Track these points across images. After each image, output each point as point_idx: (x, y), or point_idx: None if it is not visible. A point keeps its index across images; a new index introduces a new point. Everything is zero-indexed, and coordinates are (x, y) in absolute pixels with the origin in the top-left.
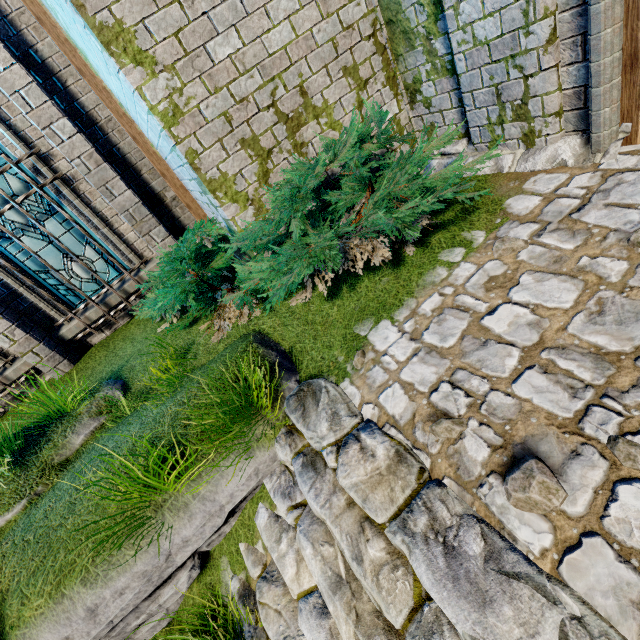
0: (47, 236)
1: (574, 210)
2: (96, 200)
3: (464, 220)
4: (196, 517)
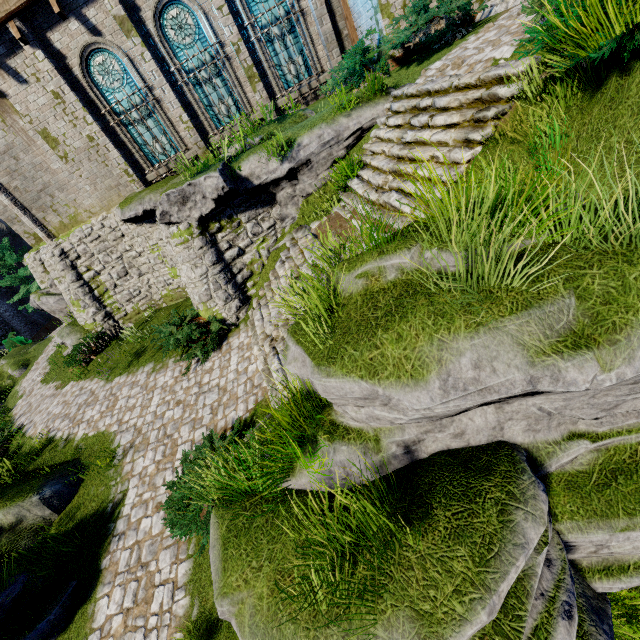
0: (285, 45)
1: (514, 12)
2: (312, 28)
3: (482, 26)
4: (354, 120)
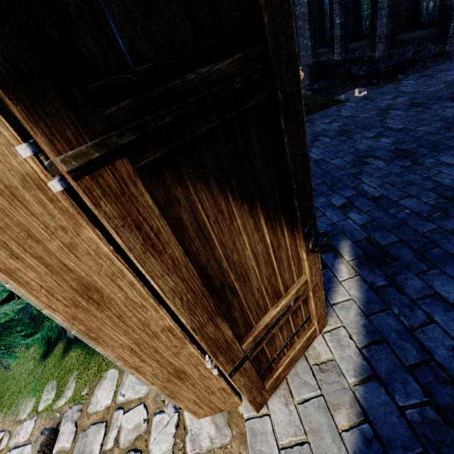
0: None
1: None
2: None
3: (92, 355)
4: None
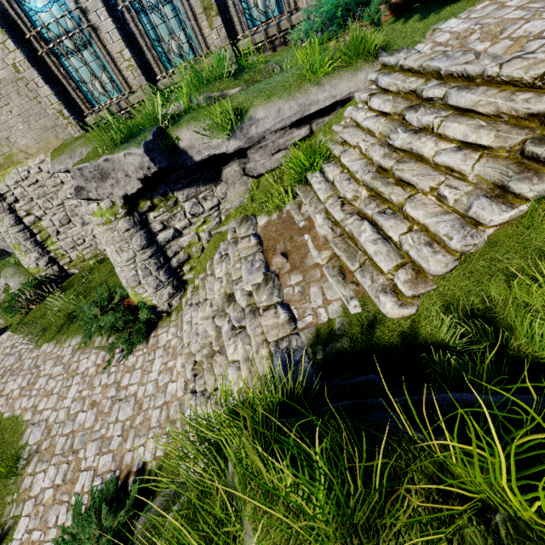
0: None
1: None
2: None
3: None
4: (326, 92)
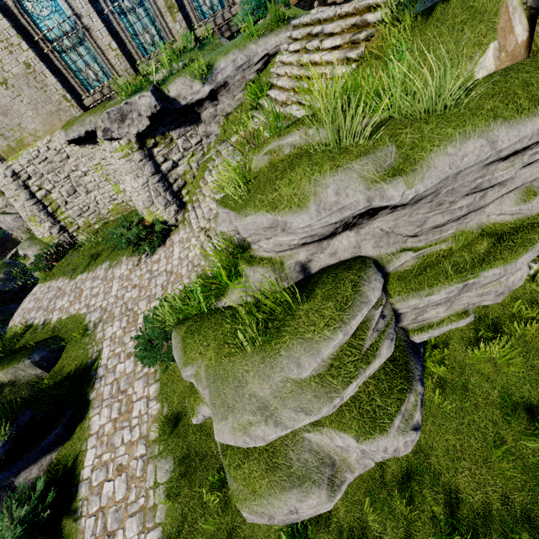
0: None
1: None
2: None
3: None
4: (262, 47)
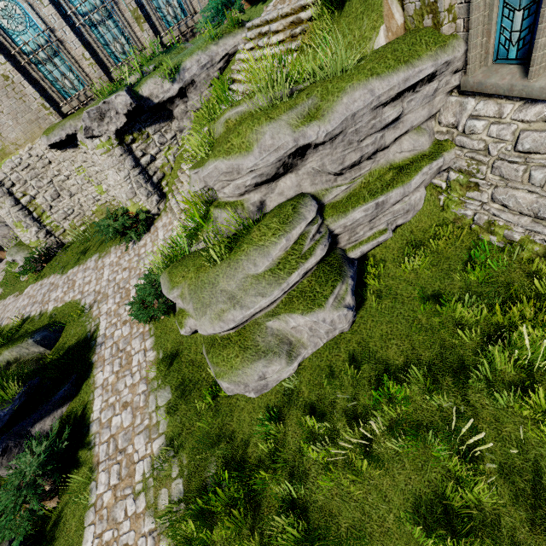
0: None
1: None
2: None
3: None
4: (222, 48)
